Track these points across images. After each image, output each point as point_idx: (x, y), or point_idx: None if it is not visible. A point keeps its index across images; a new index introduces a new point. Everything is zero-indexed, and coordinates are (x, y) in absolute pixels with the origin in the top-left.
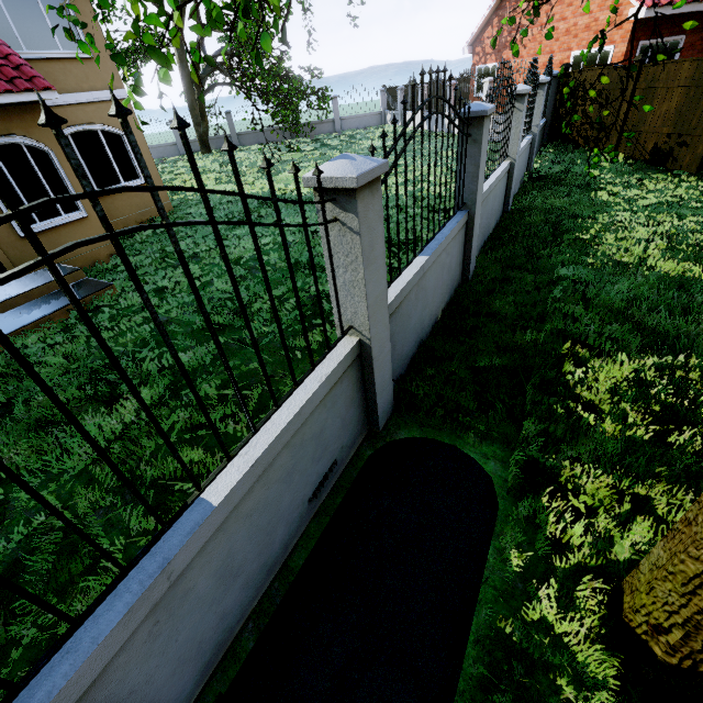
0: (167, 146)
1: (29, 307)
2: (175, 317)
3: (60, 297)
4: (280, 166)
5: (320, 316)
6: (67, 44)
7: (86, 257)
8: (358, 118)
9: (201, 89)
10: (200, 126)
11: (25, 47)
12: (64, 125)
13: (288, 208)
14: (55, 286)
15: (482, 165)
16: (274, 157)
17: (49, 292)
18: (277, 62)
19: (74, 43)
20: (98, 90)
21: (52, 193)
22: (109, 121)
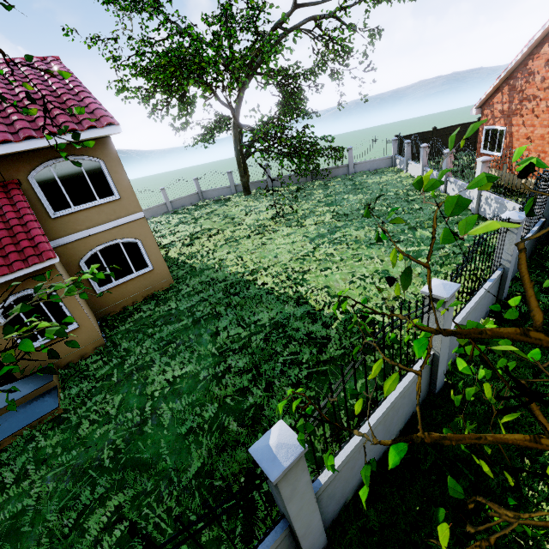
0: (224, 188)
1: (3, 420)
2: (46, 495)
3: (24, 413)
4: (278, 226)
5: (147, 544)
6: (103, 194)
7: (76, 353)
8: (370, 162)
9: (244, 155)
10: (244, 178)
11: (74, 205)
12: (95, 246)
13: (236, 310)
14: (31, 395)
15: (298, 494)
16: (278, 215)
17: (26, 401)
18: (303, 129)
19: (108, 192)
20: (122, 217)
21: (53, 318)
22: (128, 235)
